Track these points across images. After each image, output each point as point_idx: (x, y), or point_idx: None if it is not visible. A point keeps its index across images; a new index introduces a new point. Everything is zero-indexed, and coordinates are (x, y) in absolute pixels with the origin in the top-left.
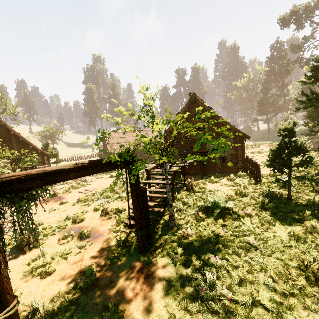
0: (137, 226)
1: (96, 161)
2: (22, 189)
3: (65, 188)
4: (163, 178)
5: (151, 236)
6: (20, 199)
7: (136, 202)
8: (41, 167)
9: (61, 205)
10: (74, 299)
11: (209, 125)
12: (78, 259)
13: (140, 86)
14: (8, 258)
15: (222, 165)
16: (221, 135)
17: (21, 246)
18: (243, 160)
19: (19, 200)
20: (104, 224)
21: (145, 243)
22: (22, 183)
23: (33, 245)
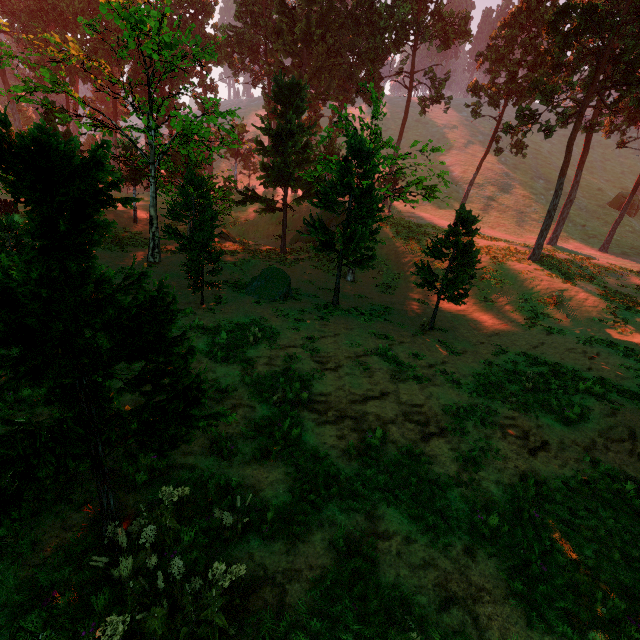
0: None
1: None
2: None
3: None
4: None
5: None
6: None
7: None
8: None
9: None
10: None
11: None
12: None
13: None
14: None
15: None
16: None
17: None
18: None
19: None
20: None
21: None
22: None
23: None
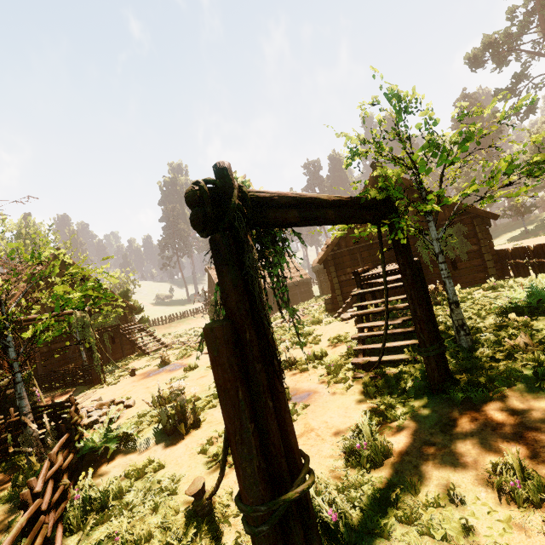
0: (424, 335)
1: (352, 198)
2: (277, 219)
3: (174, 354)
4: (396, 277)
5: (446, 359)
6: (270, 244)
7: (414, 287)
8: (125, 325)
9: (188, 372)
10: (373, 482)
11: (414, 211)
12: (301, 430)
13: (380, 87)
14: (150, 450)
15: (454, 274)
16: (441, 222)
17: (168, 426)
18: (494, 259)
19: (268, 246)
20: (301, 379)
21: (442, 374)
22: (275, 209)
23: (189, 423)
